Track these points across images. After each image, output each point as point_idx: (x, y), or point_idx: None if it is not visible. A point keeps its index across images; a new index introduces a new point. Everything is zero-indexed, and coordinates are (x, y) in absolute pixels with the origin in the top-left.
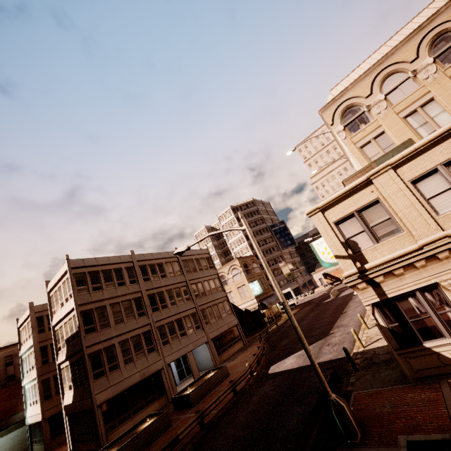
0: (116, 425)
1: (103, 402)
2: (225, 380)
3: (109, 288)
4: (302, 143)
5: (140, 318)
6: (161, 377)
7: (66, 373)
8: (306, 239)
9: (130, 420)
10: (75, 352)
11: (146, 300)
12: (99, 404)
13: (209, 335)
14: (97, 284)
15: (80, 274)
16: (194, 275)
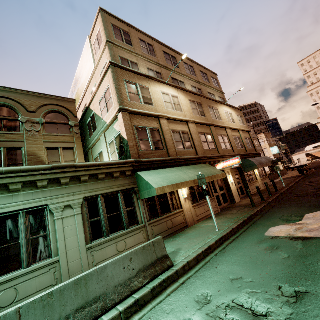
0: None
1: None
2: (287, 174)
3: None
4: None
5: None
6: None
7: None
8: None
9: None
10: None
11: None
12: None
13: None
14: None
15: None
16: None
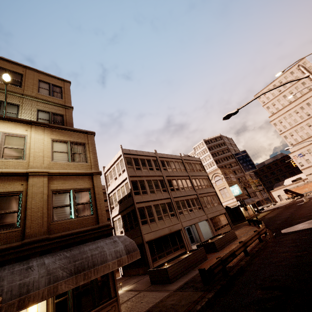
0: (157, 259)
1: (148, 241)
2: (235, 240)
3: (144, 170)
4: (292, 64)
5: (164, 193)
6: (181, 235)
7: (118, 223)
8: (286, 148)
9: (164, 258)
10: (127, 207)
11: (167, 182)
12: (146, 241)
13: (208, 215)
14: (138, 166)
15: (128, 158)
16: (193, 173)
